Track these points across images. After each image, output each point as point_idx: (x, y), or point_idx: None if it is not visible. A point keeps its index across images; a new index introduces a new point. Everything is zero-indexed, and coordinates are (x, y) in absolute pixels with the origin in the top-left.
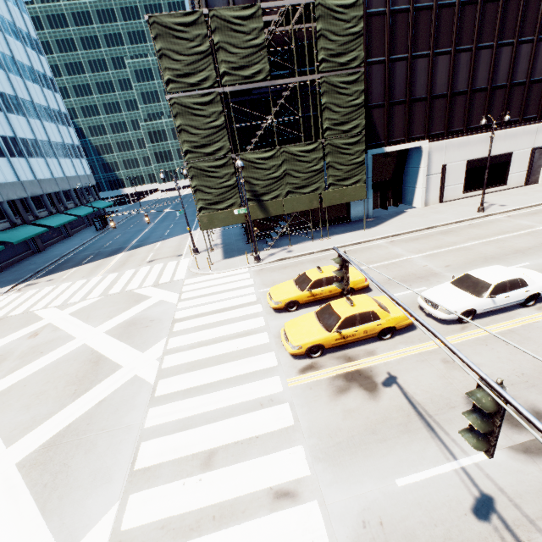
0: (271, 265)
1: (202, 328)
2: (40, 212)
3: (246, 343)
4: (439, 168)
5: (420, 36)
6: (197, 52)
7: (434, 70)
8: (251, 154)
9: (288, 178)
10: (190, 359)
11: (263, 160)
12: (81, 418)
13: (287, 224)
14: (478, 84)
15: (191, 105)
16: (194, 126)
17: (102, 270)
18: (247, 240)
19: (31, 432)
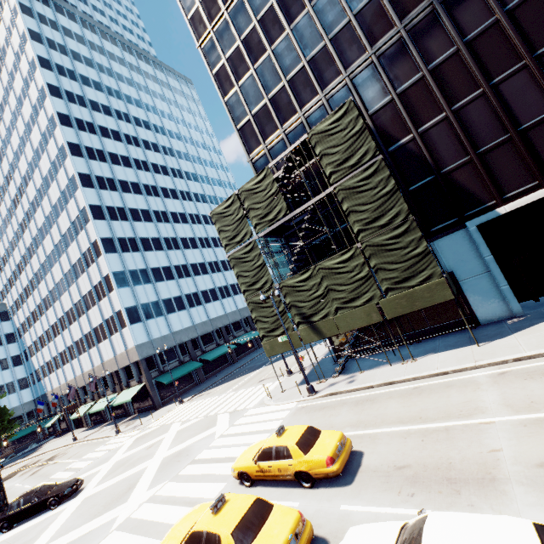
0: (316, 401)
1: (190, 478)
2: (238, 332)
3: (179, 517)
4: None
5: (493, 59)
6: (237, 219)
7: None
8: (291, 279)
9: (332, 293)
10: (145, 515)
11: (303, 282)
12: (69, 543)
13: (348, 345)
14: None
15: (241, 256)
16: (245, 270)
17: (233, 387)
18: (336, 358)
19: (56, 540)
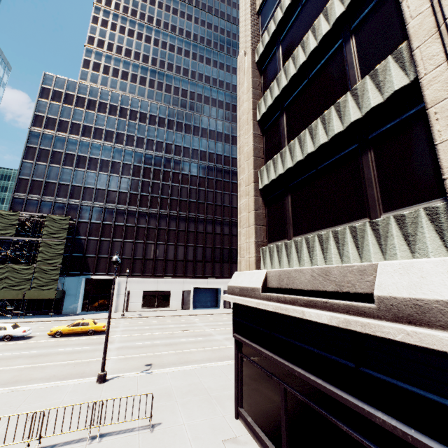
0: None
1: None
2: None
3: None
4: (126, 292)
5: (117, 234)
6: None
7: (124, 247)
8: None
9: (7, 279)
10: None
11: None
12: None
13: None
14: (149, 256)
15: None
16: None
17: None
18: None
19: None
